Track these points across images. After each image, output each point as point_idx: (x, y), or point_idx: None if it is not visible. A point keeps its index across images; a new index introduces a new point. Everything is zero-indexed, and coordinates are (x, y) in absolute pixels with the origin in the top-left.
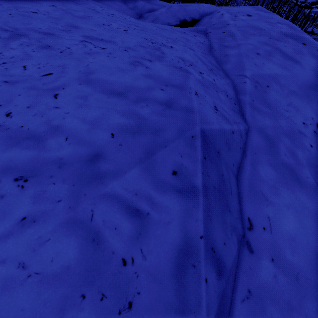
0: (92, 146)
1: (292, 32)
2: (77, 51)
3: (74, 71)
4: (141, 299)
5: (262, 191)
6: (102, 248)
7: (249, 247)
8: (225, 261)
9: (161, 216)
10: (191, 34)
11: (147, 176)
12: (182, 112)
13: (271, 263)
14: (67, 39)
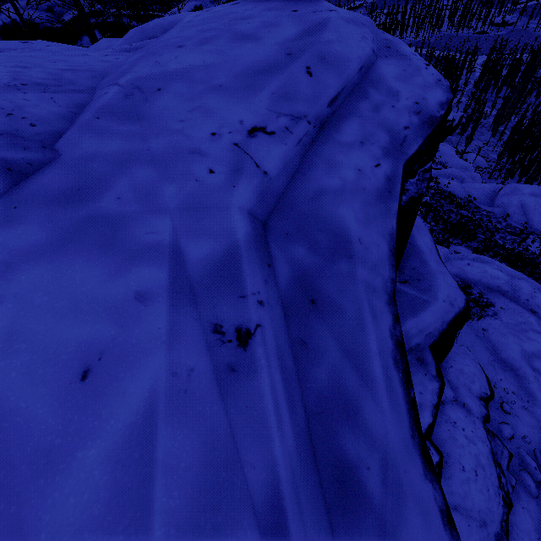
0: None
1: (291, 1)
2: None
3: None
4: None
5: None
6: None
7: None
8: None
9: None
10: (98, 55)
11: None
12: None
13: None
14: None
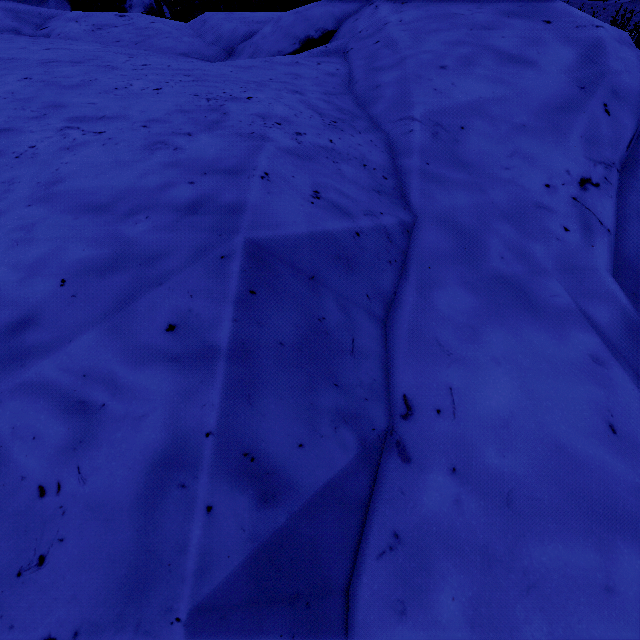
0: (21, 308)
1: (524, 3)
2: (47, 149)
3: (28, 186)
4: (66, 549)
5: (439, 338)
6: (4, 472)
7: (402, 451)
8: (296, 477)
9: (130, 407)
10: (310, 63)
11: (113, 342)
12: (215, 215)
13: (450, 476)
14: (34, 133)
